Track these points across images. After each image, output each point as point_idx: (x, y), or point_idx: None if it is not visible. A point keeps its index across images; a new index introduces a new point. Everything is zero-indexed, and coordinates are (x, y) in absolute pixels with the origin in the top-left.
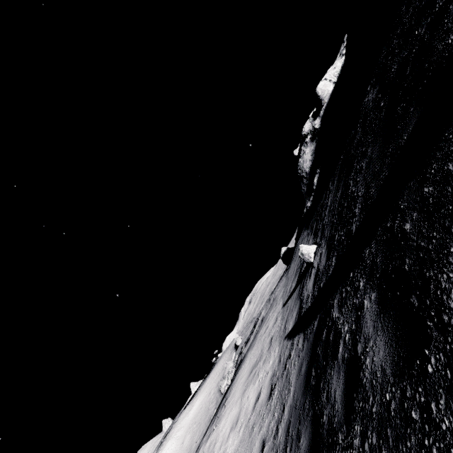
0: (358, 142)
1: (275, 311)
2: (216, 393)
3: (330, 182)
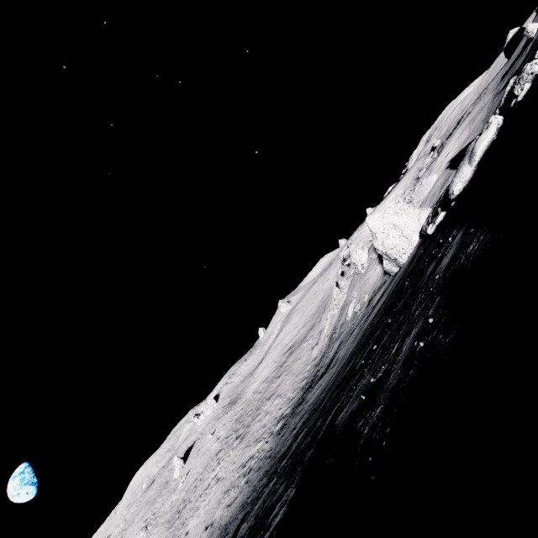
0: None
1: (487, 95)
2: (412, 183)
3: None
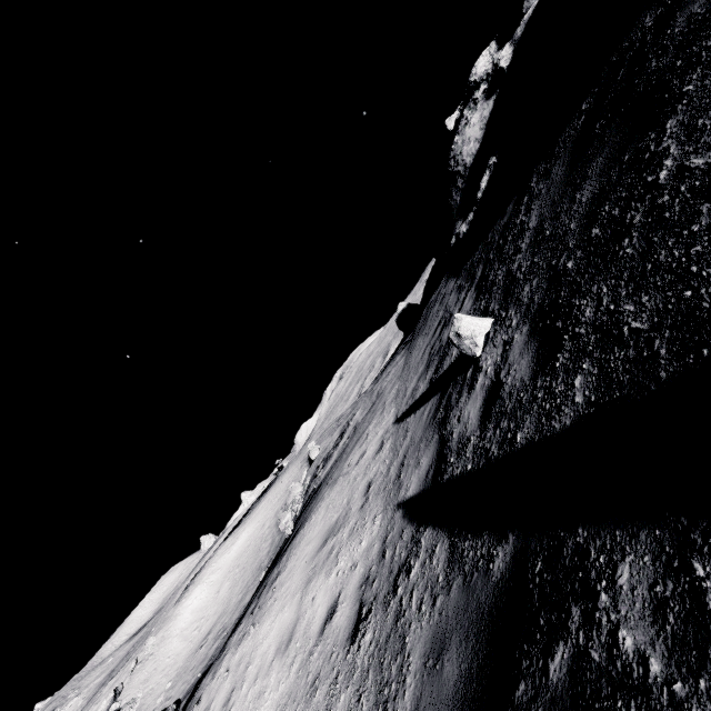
0: (704, 18)
1: (380, 426)
2: (272, 528)
3: (533, 177)
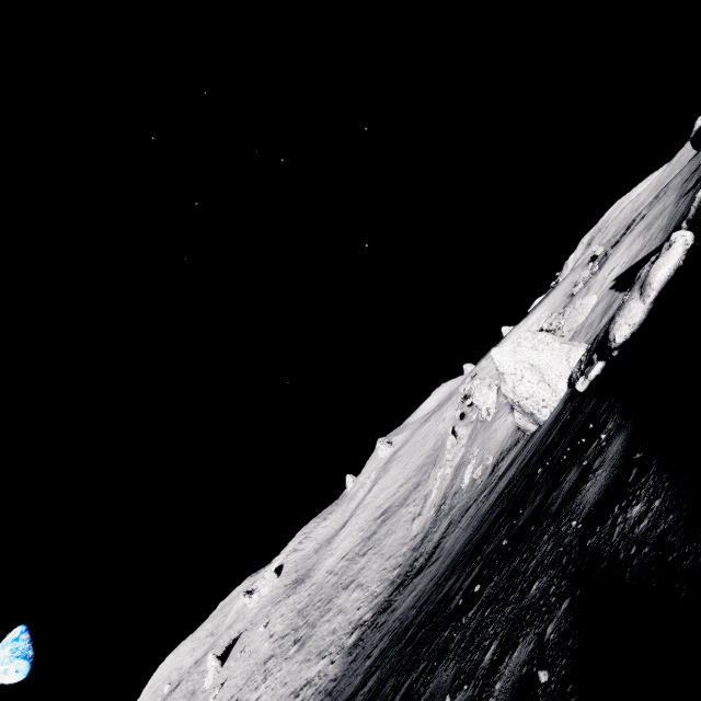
0: None
1: (669, 195)
2: (564, 301)
3: None
